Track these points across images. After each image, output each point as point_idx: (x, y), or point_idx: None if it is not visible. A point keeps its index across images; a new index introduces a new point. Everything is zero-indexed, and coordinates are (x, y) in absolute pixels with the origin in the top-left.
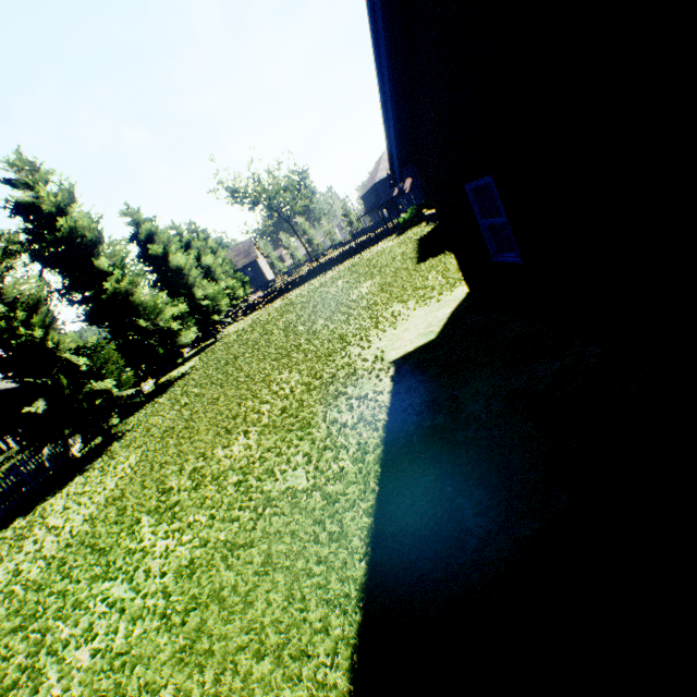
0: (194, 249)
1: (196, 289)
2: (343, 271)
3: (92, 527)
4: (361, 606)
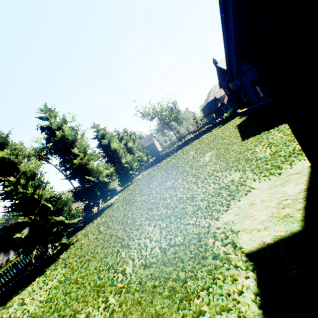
0: (124, 140)
1: (122, 158)
2: (193, 146)
3: None
4: None
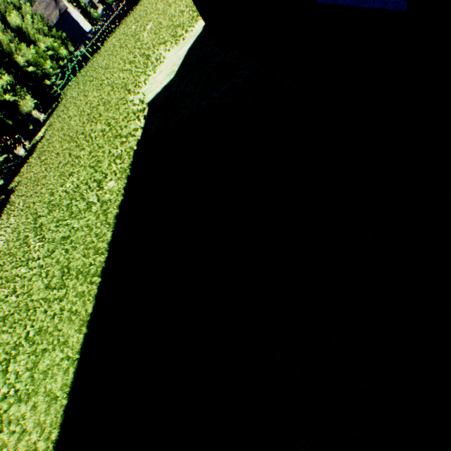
0: None
1: (16, 56)
2: (137, 13)
3: (8, 246)
4: (108, 251)
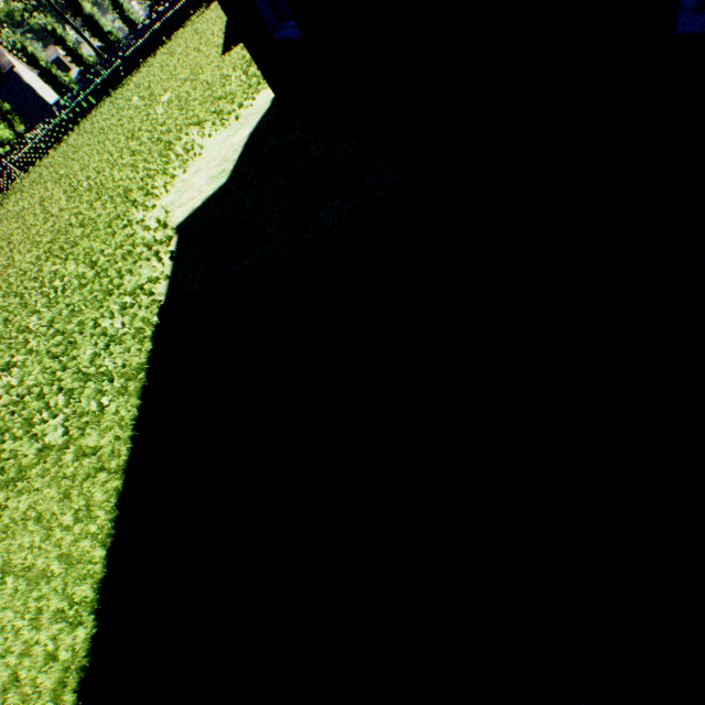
0: None
1: None
2: (141, 79)
3: None
4: (95, 615)
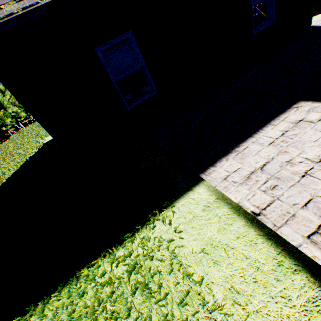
0: None
1: None
2: None
3: None
4: None
